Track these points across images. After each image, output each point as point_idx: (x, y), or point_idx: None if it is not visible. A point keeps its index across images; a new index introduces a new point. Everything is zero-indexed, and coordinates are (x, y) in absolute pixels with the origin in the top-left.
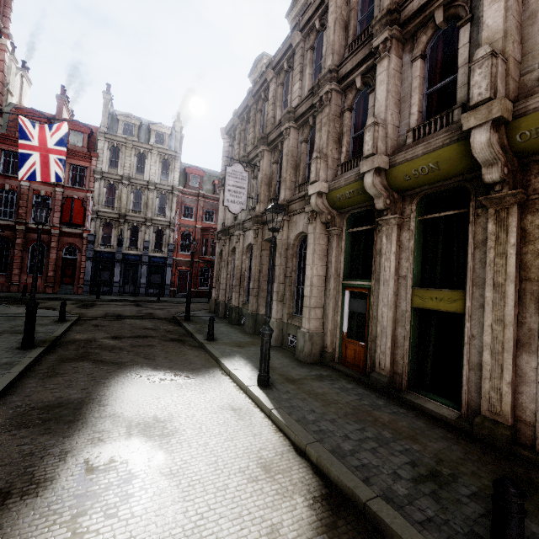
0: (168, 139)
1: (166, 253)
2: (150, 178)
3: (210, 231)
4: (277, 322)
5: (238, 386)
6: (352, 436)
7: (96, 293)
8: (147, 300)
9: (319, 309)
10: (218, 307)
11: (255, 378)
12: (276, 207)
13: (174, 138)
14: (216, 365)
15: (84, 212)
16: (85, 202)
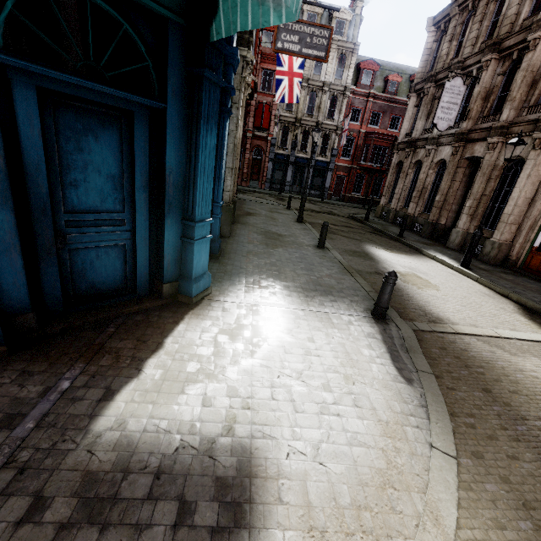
0: (347, 27)
1: (329, 157)
2: (325, 78)
3: (374, 136)
4: (462, 232)
5: (443, 265)
6: (538, 298)
7: (279, 190)
8: (314, 200)
9: (515, 226)
10: (388, 214)
11: (455, 263)
12: (520, 142)
13: (353, 24)
14: (418, 252)
15: (270, 117)
16: (271, 107)
